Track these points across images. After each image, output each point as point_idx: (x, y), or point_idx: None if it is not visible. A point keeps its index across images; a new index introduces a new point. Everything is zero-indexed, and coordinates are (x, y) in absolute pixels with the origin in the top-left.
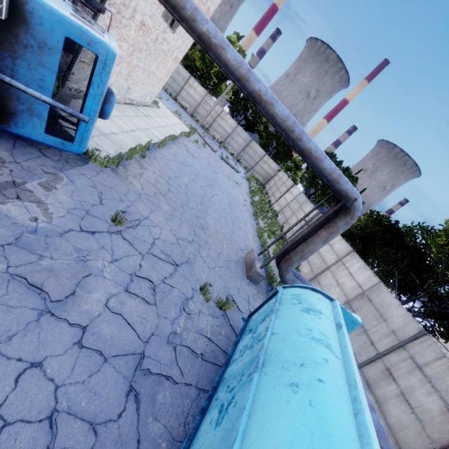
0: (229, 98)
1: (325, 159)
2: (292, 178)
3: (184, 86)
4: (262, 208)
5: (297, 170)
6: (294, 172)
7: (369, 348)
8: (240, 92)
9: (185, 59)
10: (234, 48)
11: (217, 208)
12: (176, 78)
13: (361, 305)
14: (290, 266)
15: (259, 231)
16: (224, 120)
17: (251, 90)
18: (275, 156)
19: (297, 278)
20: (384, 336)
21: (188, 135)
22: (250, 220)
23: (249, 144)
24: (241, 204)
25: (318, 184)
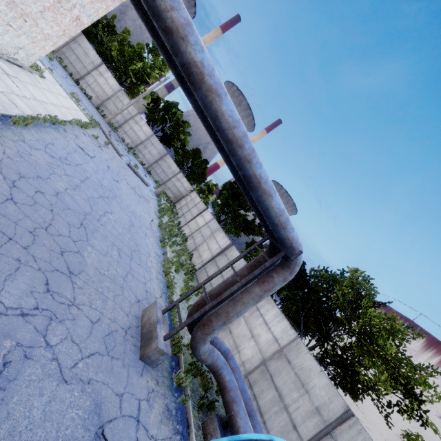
0: (147, 104)
1: (275, 195)
2: (203, 201)
3: (91, 71)
4: (171, 231)
5: (209, 194)
6: (206, 195)
7: (291, 434)
8: (160, 101)
9: (99, 45)
10: (160, 53)
11: (108, 233)
12: (82, 59)
13: (280, 368)
14: (208, 335)
15: (166, 264)
16: (138, 124)
17: (188, 59)
18: (189, 176)
19: (213, 341)
20: (308, 416)
21: (84, 125)
22: (156, 249)
23: (163, 158)
24: (146, 226)
25: (229, 211)
